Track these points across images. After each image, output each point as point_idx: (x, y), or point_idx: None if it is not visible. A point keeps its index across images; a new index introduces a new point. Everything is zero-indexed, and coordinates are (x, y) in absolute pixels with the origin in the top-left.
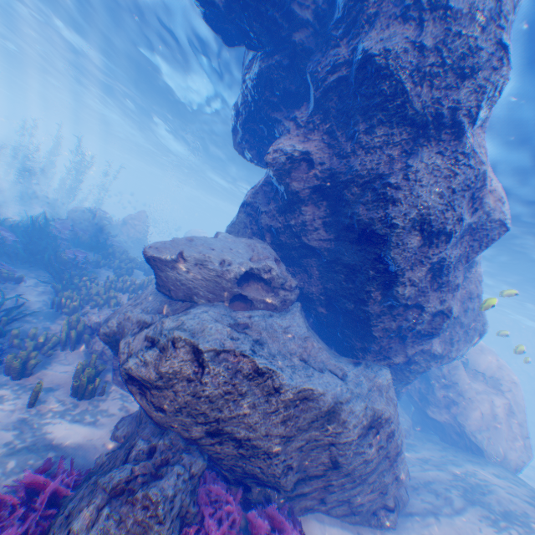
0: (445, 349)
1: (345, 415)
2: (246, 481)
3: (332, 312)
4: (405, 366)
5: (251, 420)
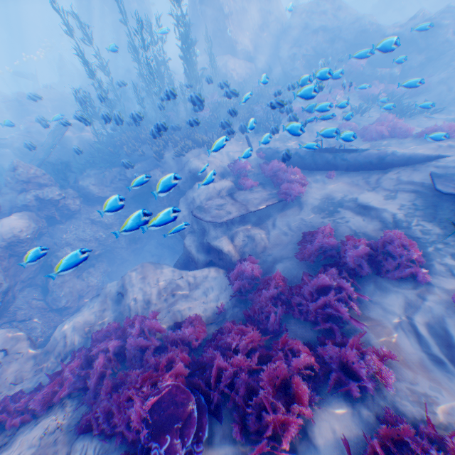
0: None
1: None
2: None
3: None
4: None
5: None
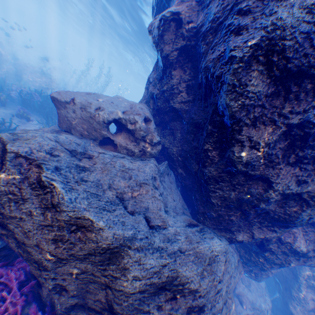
0: (314, 250)
1: (130, 263)
2: (41, 282)
3: (188, 174)
4: (260, 250)
5: (26, 227)
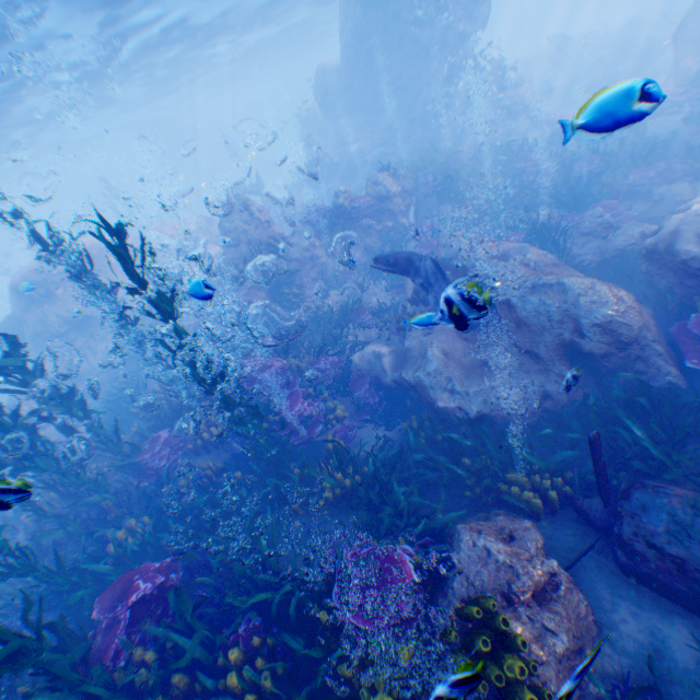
0: None
1: None
2: None
3: None
4: None
5: None
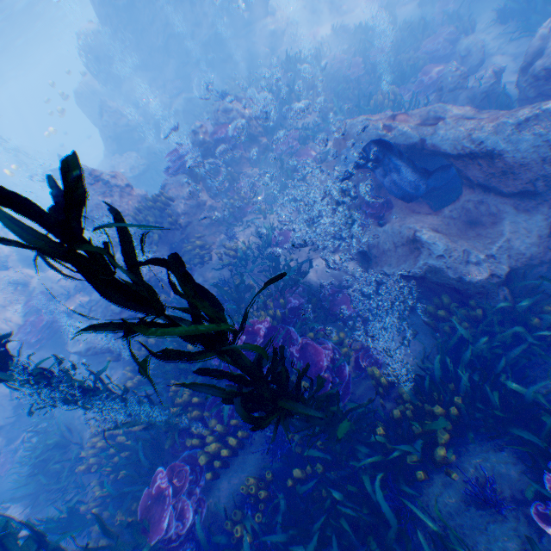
0: None
1: None
2: None
3: None
4: None
5: None
